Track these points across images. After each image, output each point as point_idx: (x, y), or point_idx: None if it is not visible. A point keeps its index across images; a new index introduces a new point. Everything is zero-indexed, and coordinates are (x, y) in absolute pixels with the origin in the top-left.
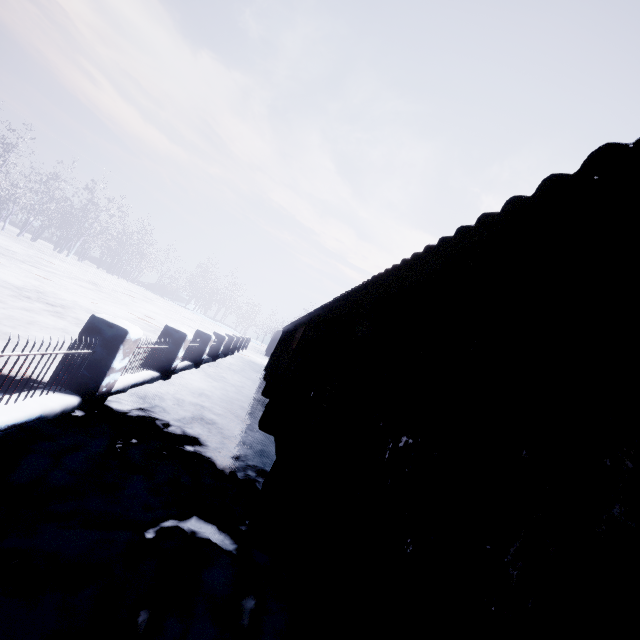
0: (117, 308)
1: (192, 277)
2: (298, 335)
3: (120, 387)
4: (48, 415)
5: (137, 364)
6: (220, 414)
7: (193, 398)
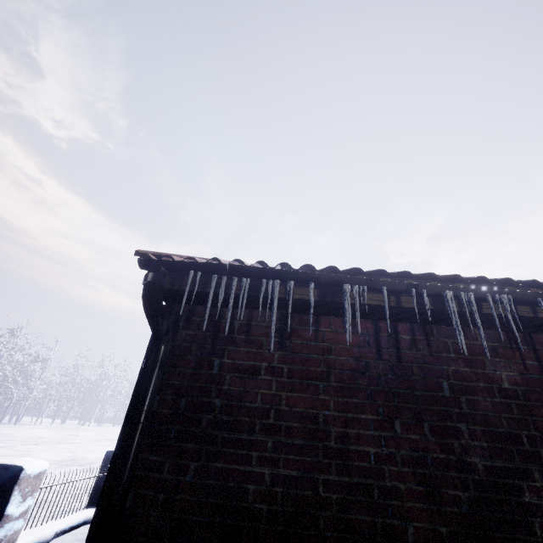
0: None
1: None
2: None
3: None
4: (88, 520)
5: None
6: None
7: None
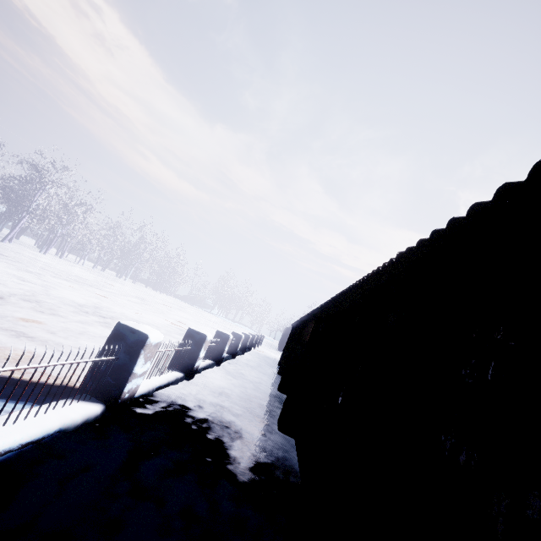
0: (156, 316)
1: (215, 287)
2: (307, 330)
3: (145, 391)
4: (68, 428)
5: (162, 366)
6: (239, 414)
7: (213, 398)
